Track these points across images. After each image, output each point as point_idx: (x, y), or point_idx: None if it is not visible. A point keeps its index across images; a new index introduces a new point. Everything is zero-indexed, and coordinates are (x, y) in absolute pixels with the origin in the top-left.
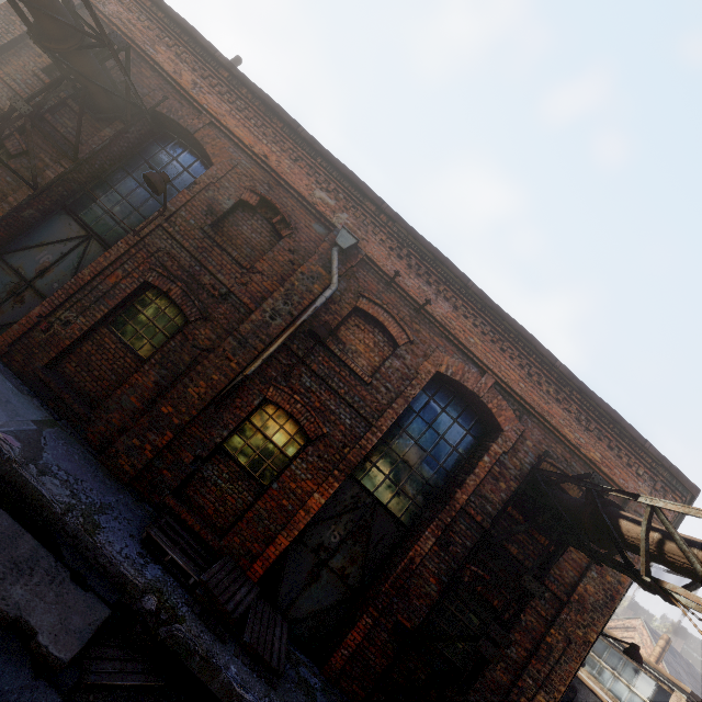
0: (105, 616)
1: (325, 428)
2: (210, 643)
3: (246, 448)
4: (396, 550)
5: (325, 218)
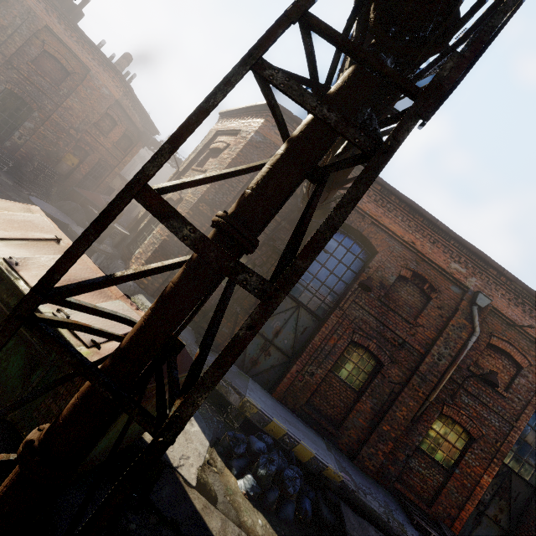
0: None
1: (483, 431)
2: None
3: (431, 445)
4: (530, 503)
5: (459, 282)
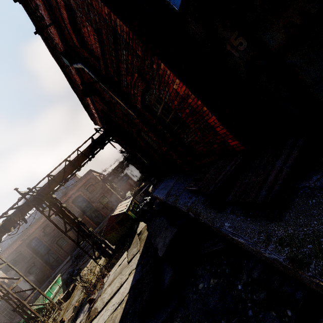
0: (175, 233)
1: (135, 75)
2: (214, 216)
3: (170, 122)
4: None
5: (75, 68)
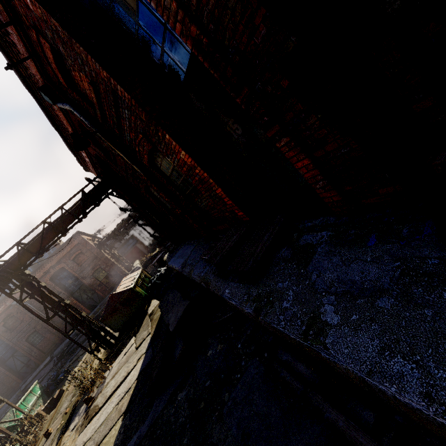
0: (187, 306)
1: (140, 135)
2: (220, 285)
3: (182, 184)
4: None
5: None
